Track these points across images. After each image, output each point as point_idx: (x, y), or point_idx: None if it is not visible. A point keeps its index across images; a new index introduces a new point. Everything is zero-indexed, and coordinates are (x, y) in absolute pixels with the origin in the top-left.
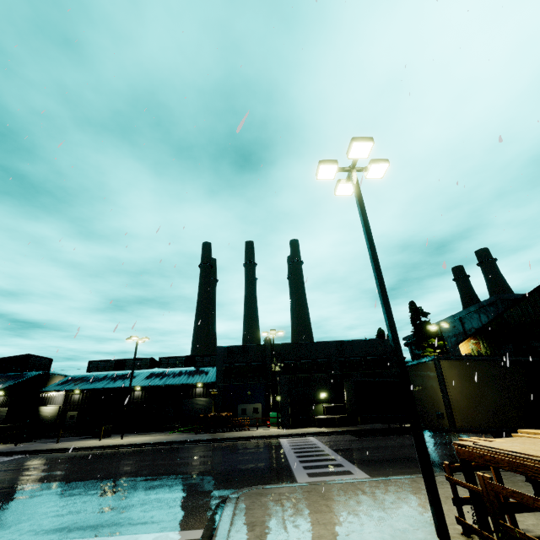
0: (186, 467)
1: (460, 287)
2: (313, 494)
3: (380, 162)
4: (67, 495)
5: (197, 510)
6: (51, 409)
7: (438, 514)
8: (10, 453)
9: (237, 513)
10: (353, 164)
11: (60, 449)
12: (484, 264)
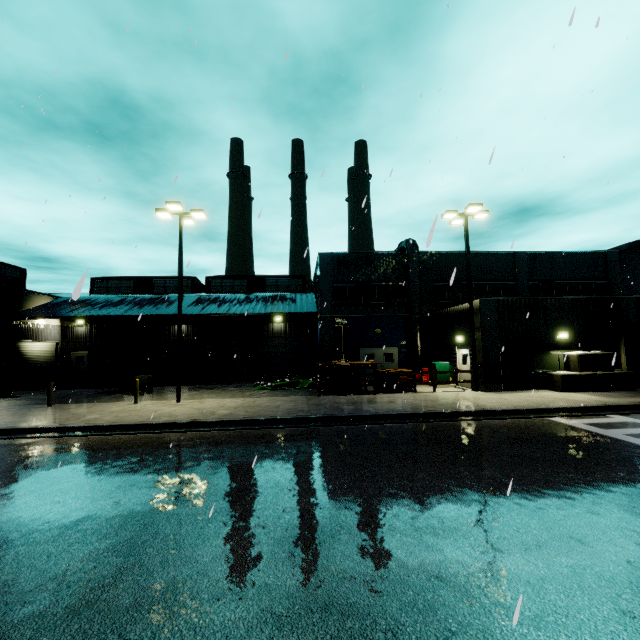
0: None
1: None
2: None
3: None
4: None
5: None
6: (41, 347)
7: None
8: None
9: None
10: None
11: (46, 429)
12: None
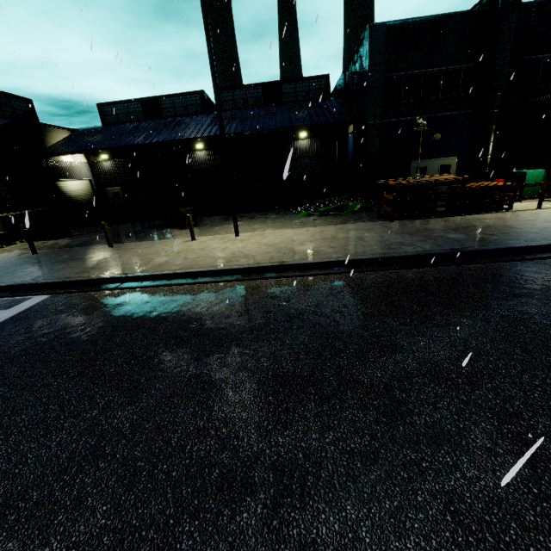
0: None
1: None
2: None
3: None
4: None
5: None
6: (78, 185)
7: None
8: (7, 289)
9: None
10: None
11: (121, 278)
12: None
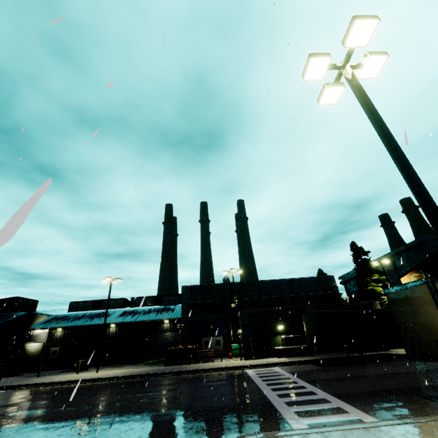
0: (160, 404)
1: (387, 231)
2: None
3: (378, 54)
4: None
5: None
6: (35, 345)
7: None
8: None
9: None
10: (348, 58)
11: (38, 384)
12: (408, 211)
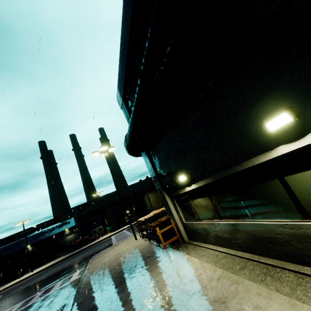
0: (74, 262)
1: None
2: (115, 246)
3: (112, 148)
4: (29, 289)
5: (82, 266)
6: None
7: (135, 236)
8: None
9: (93, 259)
10: (103, 150)
11: None
12: None
